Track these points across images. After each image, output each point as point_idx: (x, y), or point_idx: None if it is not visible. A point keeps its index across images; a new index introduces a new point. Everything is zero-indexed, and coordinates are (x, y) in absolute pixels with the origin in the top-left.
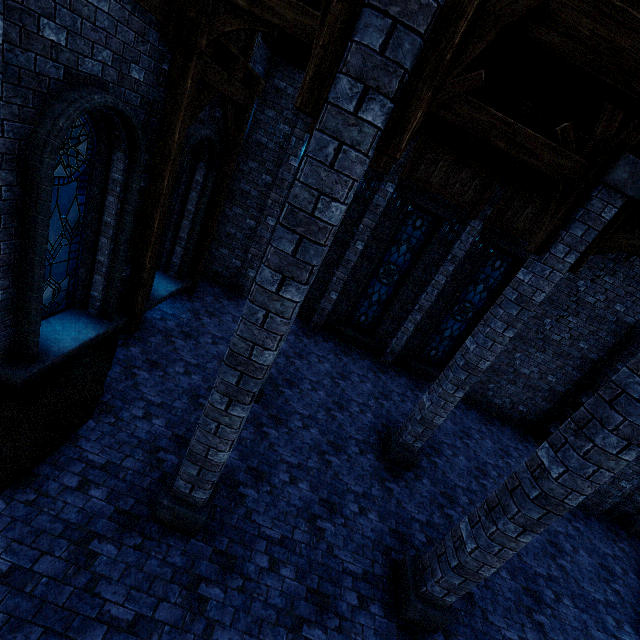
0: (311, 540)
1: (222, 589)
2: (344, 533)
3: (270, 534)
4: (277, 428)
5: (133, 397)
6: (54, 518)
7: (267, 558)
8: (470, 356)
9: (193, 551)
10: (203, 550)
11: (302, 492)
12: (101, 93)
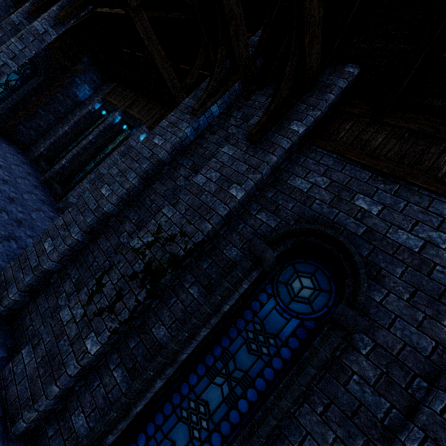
0: None
1: None
2: None
3: None
4: None
5: None
6: None
7: None
8: None
9: None
10: None
11: None
12: None
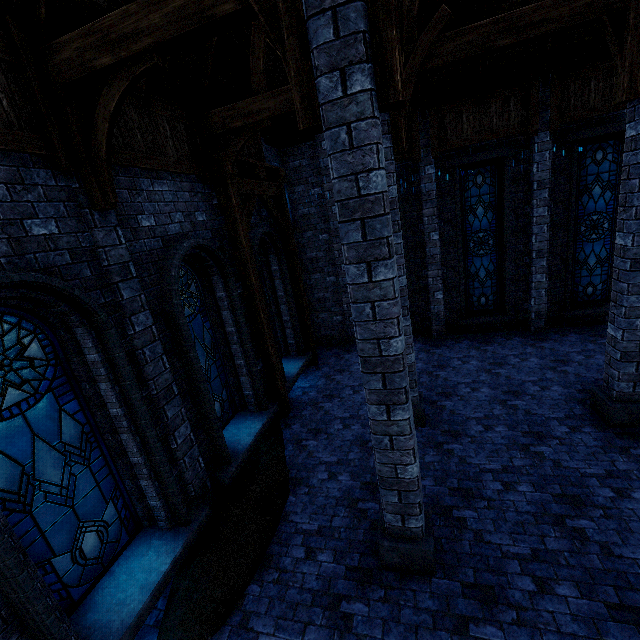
0: (572, 545)
1: (496, 626)
2: (612, 526)
3: (516, 551)
4: (458, 441)
5: (313, 465)
6: (300, 590)
7: (529, 579)
8: (633, 251)
9: (441, 591)
10: (450, 587)
11: (526, 495)
12: (186, 241)
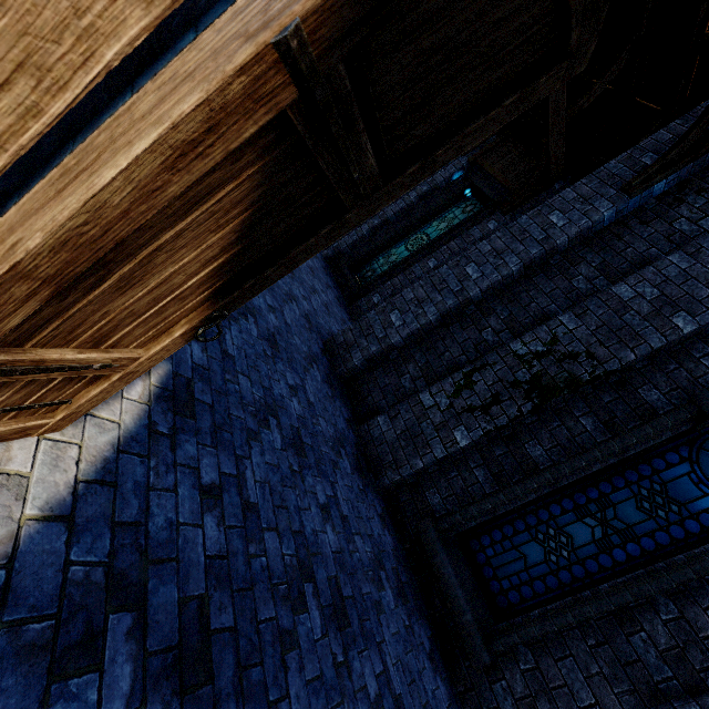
0: None
1: None
2: None
3: None
4: None
5: None
6: None
7: None
8: None
9: None
10: None
11: None
12: None
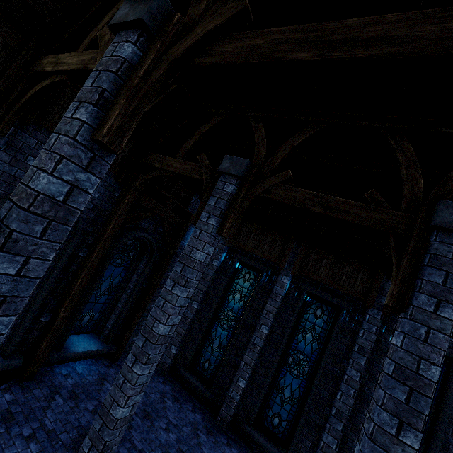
0: None
1: None
2: None
3: None
4: None
5: None
6: None
7: None
8: None
9: None
10: None
11: None
12: None
